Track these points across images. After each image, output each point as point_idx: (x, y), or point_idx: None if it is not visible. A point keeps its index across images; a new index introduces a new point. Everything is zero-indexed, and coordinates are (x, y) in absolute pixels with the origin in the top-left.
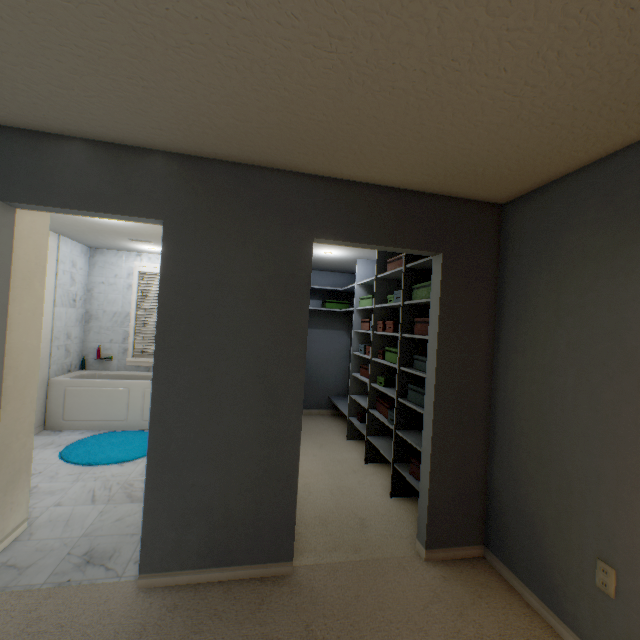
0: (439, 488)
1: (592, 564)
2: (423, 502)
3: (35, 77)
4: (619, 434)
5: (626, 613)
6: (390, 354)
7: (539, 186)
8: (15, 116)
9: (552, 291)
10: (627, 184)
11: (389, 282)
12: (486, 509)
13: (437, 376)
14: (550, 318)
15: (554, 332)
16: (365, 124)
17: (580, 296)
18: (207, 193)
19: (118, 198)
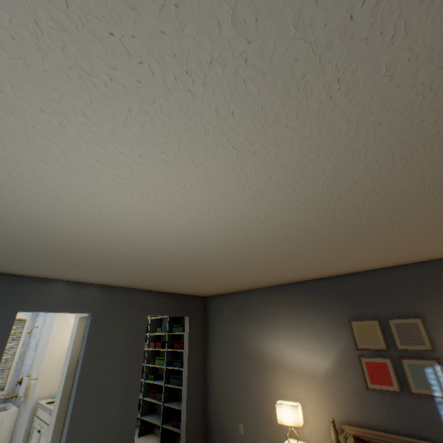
0: (189, 422)
1: (238, 425)
2: (183, 432)
3: (81, 274)
4: (240, 375)
5: (246, 436)
6: (159, 360)
7: (216, 294)
8: (45, 275)
9: (222, 330)
10: (235, 302)
11: (156, 320)
12: (206, 427)
13: (188, 367)
14: (222, 339)
15: (223, 344)
16: (177, 286)
17: (228, 332)
18: (111, 299)
19: (75, 304)
